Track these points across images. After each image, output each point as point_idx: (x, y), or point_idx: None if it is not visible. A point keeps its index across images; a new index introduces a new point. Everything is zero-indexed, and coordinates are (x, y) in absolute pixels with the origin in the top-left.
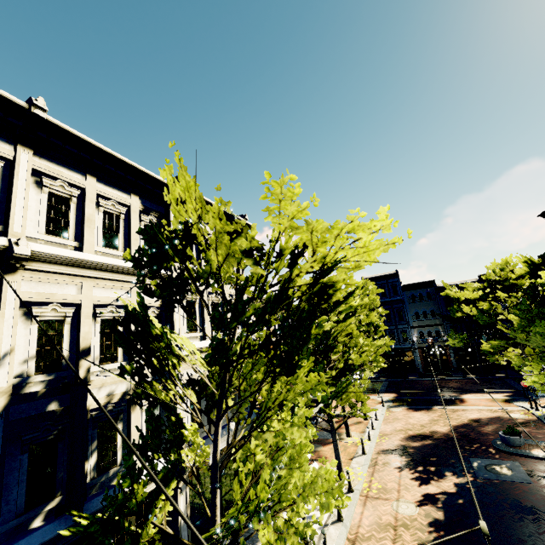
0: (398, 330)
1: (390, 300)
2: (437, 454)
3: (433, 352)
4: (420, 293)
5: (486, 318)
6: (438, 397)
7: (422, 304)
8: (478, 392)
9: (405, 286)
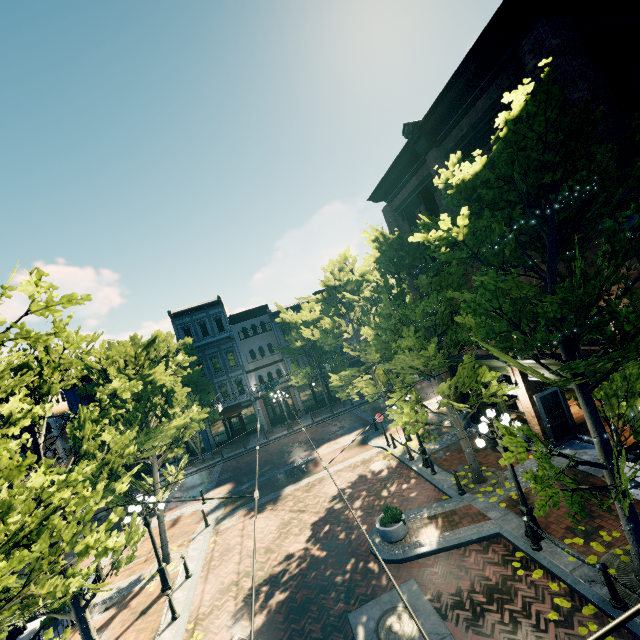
0: (231, 381)
1: (215, 339)
2: (295, 638)
3: (276, 398)
4: (253, 324)
5: (332, 341)
6: (287, 467)
7: (257, 338)
8: (330, 439)
9: (233, 317)
